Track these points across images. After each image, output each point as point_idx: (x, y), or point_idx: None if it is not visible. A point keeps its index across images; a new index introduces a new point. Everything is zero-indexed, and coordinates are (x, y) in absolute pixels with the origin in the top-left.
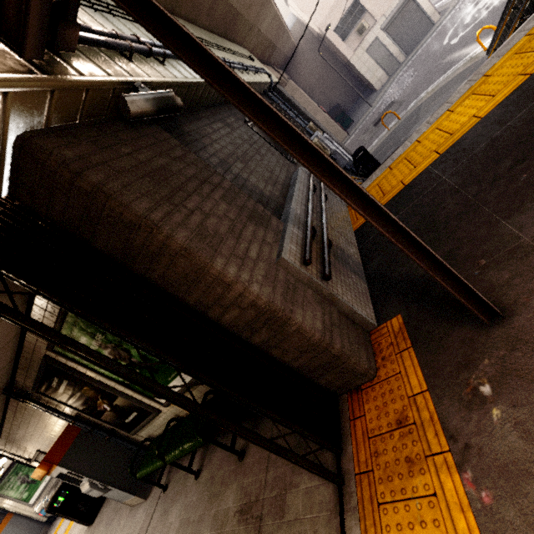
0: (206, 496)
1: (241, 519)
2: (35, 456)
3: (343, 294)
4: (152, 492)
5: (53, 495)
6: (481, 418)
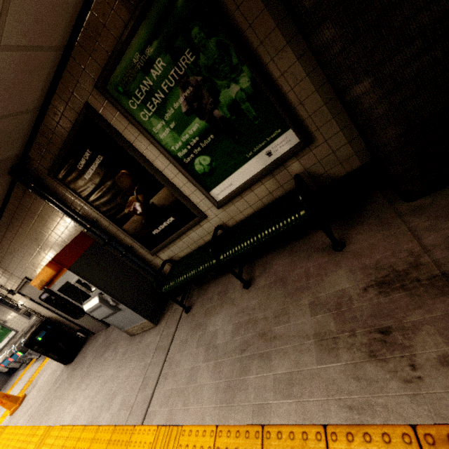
0: (279, 294)
1: (387, 289)
2: (20, 286)
3: None
4: (164, 319)
5: (34, 330)
6: None
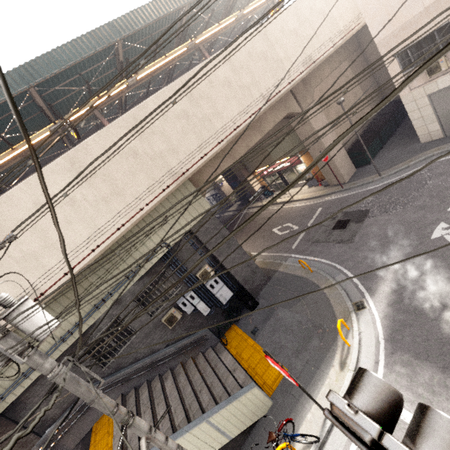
0: None
1: None
2: None
3: None
4: None
5: None
6: None
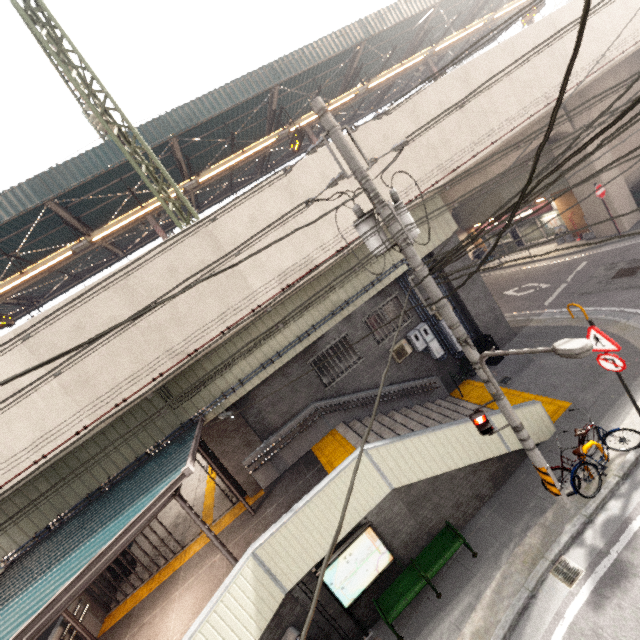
0: None
1: None
2: None
3: (258, 477)
4: None
5: None
6: (238, 520)
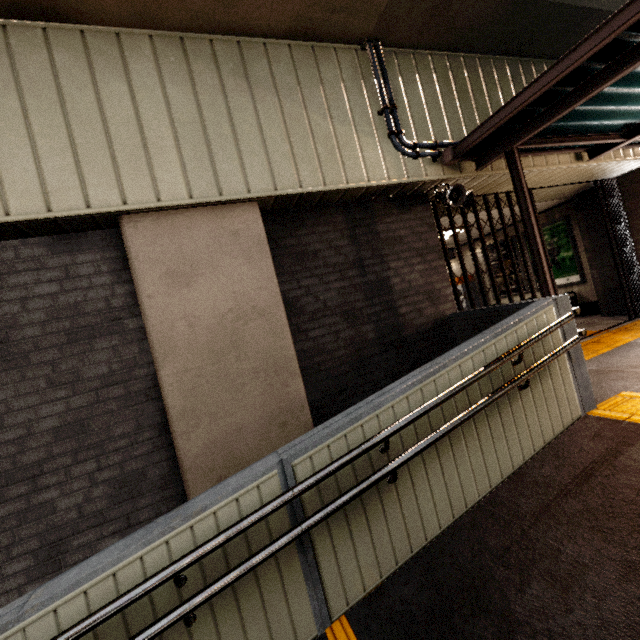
0: None
1: None
2: None
3: None
4: None
5: None
6: None
